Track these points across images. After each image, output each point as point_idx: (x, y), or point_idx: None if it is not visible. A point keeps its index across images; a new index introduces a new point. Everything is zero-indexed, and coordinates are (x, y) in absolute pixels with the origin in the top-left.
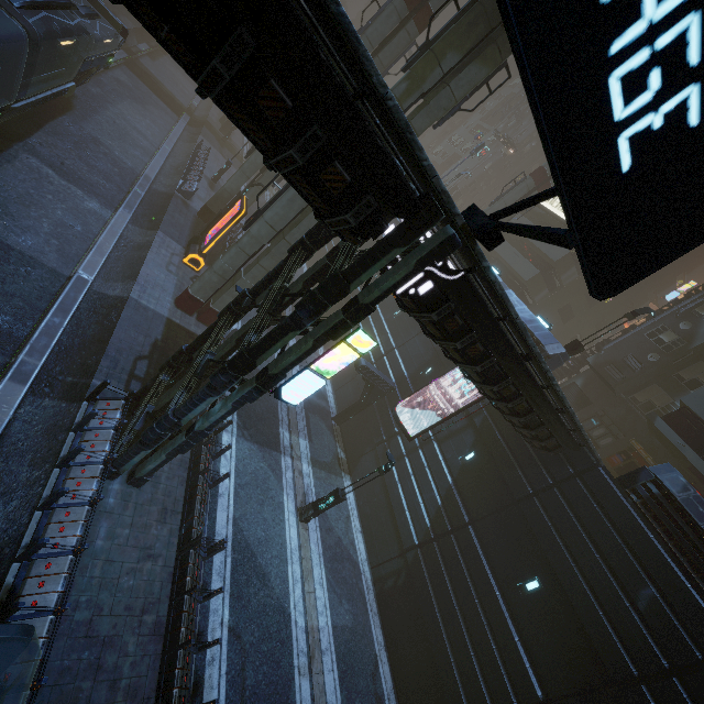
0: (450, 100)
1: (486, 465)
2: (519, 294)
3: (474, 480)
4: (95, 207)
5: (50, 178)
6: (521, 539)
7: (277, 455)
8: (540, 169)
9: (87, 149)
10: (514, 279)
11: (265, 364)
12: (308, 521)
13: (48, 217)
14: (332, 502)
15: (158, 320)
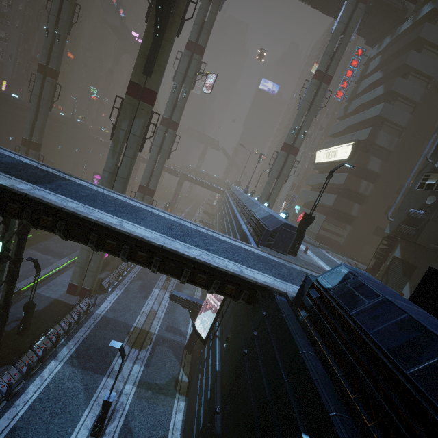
0: (136, 138)
1: (233, 341)
2: (337, 216)
3: (227, 360)
4: (55, 261)
5: (36, 255)
6: (239, 414)
7: (99, 377)
8: (283, 144)
9: (68, 241)
10: (330, 209)
11: (127, 316)
12: (98, 435)
13: (22, 269)
14: (102, 406)
15: (47, 300)
